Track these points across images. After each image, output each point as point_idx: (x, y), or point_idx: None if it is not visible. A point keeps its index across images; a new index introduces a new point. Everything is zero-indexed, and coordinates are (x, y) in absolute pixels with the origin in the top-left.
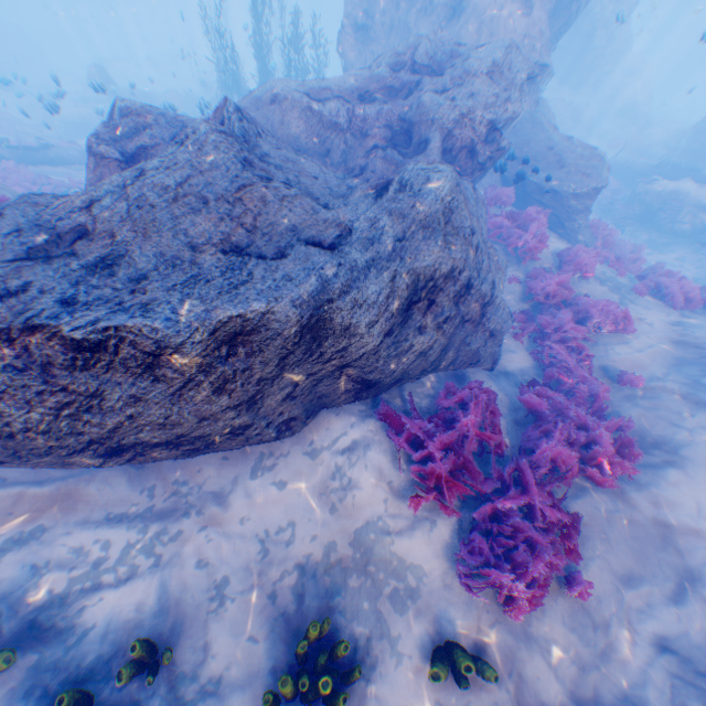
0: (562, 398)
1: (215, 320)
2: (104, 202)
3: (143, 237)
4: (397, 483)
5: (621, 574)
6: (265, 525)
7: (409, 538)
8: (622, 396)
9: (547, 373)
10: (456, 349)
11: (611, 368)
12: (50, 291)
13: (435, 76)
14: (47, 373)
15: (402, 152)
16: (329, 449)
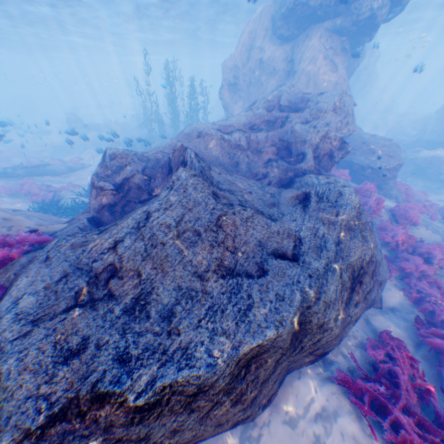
0: None
1: (240, 353)
2: (125, 242)
3: (161, 271)
4: None
5: None
6: None
7: None
8: None
9: (422, 306)
10: None
11: None
12: (104, 345)
13: (292, 111)
14: (107, 432)
15: (285, 160)
16: (304, 417)
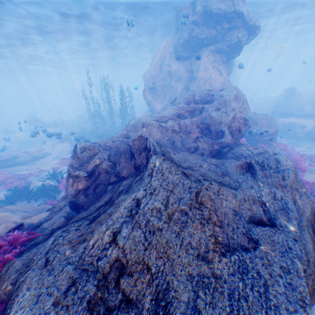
0: None
1: None
2: (124, 233)
3: (167, 260)
4: None
5: None
6: None
7: None
8: None
9: None
10: None
11: None
12: None
13: (203, 102)
14: None
15: (209, 136)
16: None
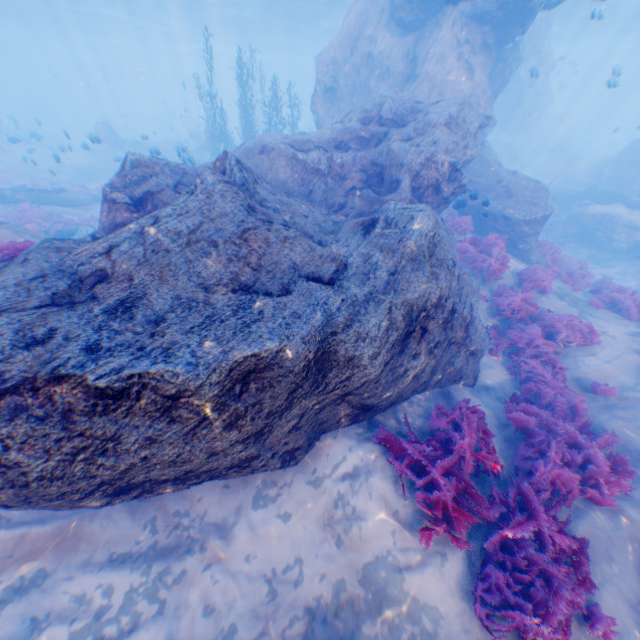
0: (548, 414)
1: (231, 360)
2: (123, 248)
3: (160, 280)
4: (403, 513)
5: (638, 605)
6: (271, 562)
7: (421, 575)
8: (600, 408)
9: (526, 386)
10: (441, 368)
11: (584, 380)
12: (74, 337)
13: (398, 127)
14: (68, 420)
15: (375, 191)
16: (331, 476)
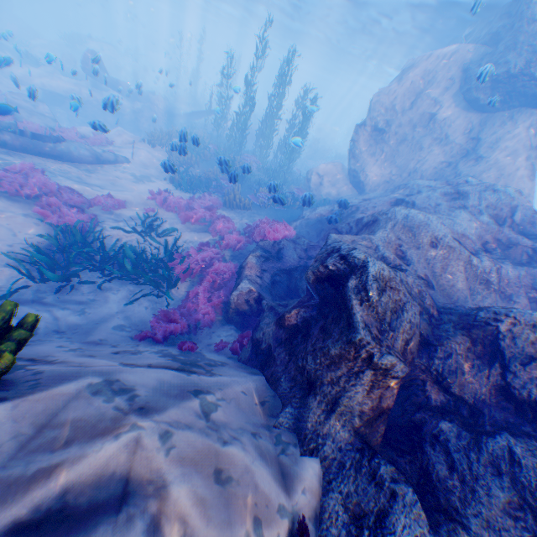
0: None
1: None
2: None
3: None
4: None
5: None
6: None
7: None
8: None
9: None
10: None
11: None
12: None
13: (517, 231)
14: None
15: None
16: None
